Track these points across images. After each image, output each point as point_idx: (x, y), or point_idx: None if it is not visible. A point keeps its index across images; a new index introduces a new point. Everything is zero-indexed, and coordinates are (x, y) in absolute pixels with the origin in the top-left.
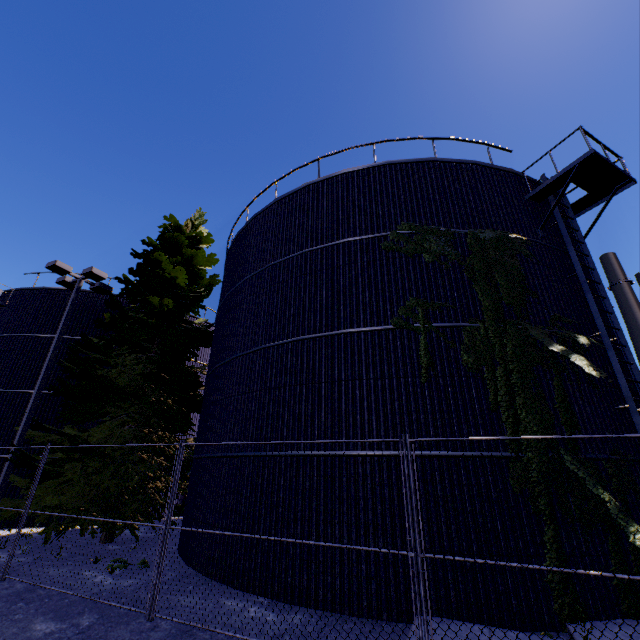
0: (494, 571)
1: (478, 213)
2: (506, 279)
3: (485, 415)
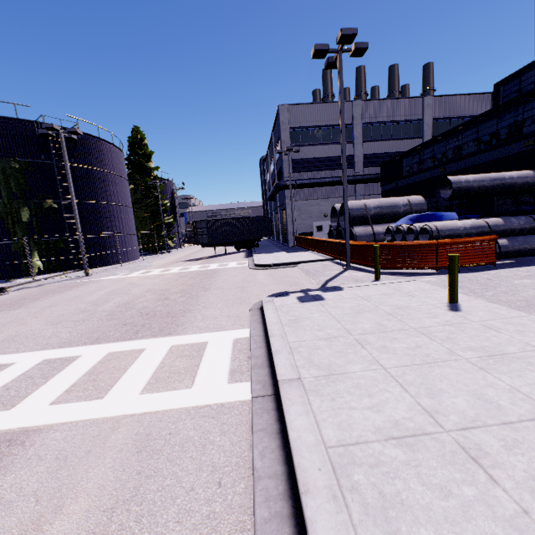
0: (6, 270)
1: (4, 149)
2: (15, 182)
3: (4, 232)
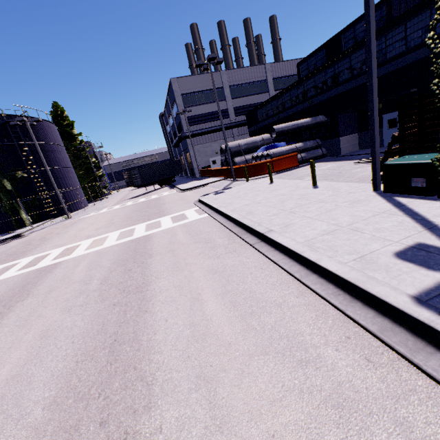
0: (2, 227)
1: None
2: None
3: None
